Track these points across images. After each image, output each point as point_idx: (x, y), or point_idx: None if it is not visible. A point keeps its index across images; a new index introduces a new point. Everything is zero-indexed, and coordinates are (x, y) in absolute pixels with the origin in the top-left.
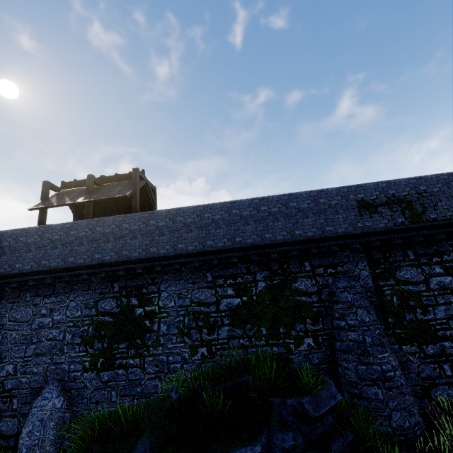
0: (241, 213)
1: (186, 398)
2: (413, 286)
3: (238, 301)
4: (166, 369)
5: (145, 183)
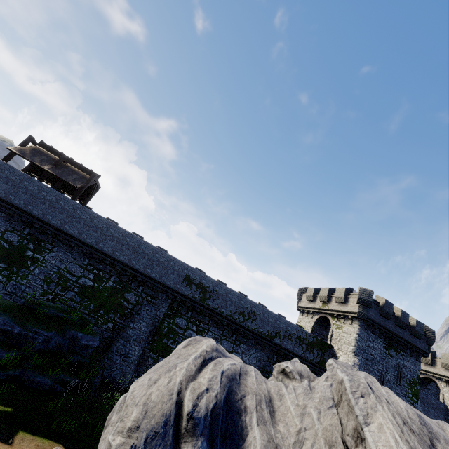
0: (130, 242)
1: (28, 305)
2: (178, 328)
3: (92, 284)
4: (19, 294)
5: (95, 183)
